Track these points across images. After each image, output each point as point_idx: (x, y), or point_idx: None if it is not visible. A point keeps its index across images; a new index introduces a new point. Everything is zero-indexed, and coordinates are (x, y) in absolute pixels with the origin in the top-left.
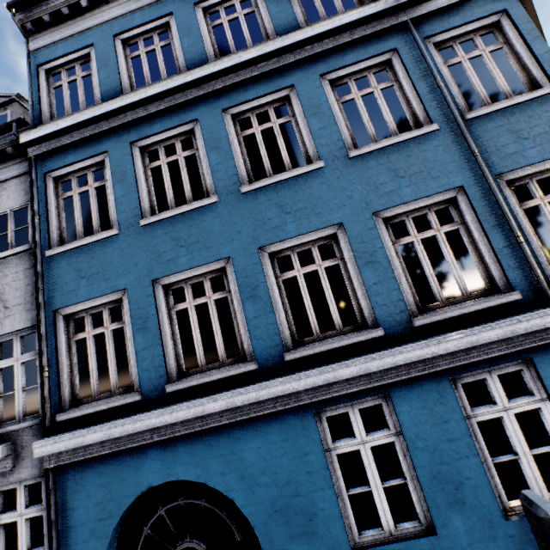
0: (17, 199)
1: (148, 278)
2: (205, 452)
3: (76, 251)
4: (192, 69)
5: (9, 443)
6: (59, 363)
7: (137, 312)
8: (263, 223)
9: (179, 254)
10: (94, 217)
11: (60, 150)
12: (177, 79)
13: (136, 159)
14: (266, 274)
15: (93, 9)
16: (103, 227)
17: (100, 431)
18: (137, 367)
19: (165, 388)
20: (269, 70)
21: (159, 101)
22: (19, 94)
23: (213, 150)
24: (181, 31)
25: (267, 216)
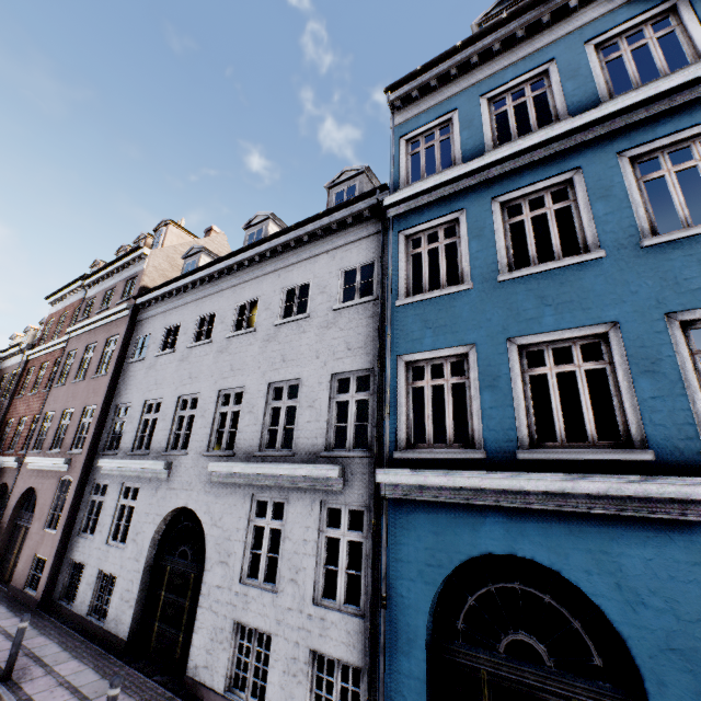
0: (366, 256)
1: (501, 336)
2: (564, 539)
3: (424, 303)
4: (577, 113)
5: (343, 467)
6: (397, 405)
7: (485, 368)
8: (674, 283)
9: (543, 314)
10: (441, 273)
11: (415, 210)
12: (561, 126)
13: (495, 214)
14: (674, 347)
15: (459, 76)
16: (421, 289)
17: (443, 476)
18: (481, 424)
19: (514, 453)
20: (700, 95)
21: (531, 153)
22: (367, 166)
23: (600, 200)
24: (564, 75)
25: (683, 276)
